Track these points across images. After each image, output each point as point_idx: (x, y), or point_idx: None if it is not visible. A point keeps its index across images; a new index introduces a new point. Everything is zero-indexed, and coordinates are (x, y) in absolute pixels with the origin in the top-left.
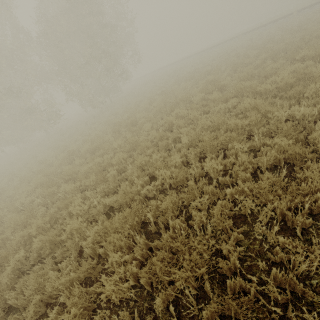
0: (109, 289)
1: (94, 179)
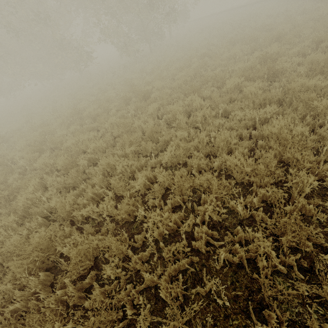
0: None
1: (64, 162)
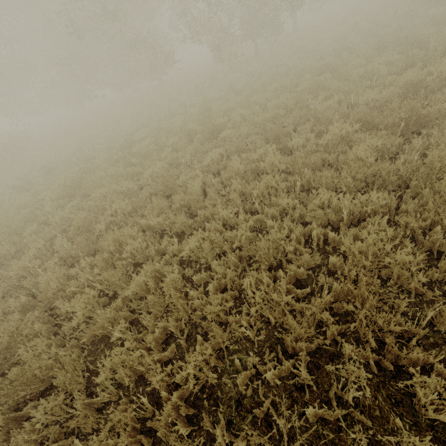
0: None
1: (81, 222)
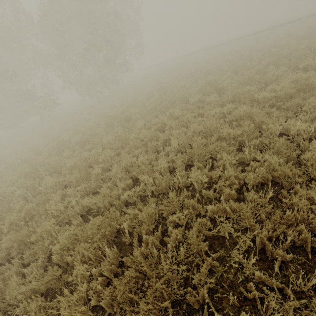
0: (63, 313)
1: (77, 175)
